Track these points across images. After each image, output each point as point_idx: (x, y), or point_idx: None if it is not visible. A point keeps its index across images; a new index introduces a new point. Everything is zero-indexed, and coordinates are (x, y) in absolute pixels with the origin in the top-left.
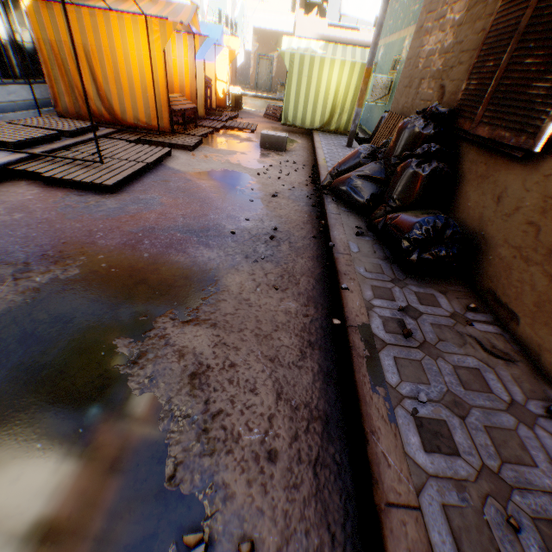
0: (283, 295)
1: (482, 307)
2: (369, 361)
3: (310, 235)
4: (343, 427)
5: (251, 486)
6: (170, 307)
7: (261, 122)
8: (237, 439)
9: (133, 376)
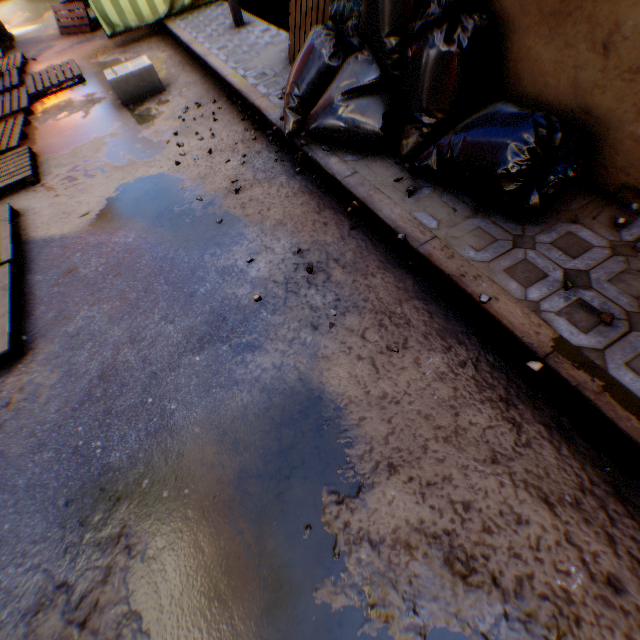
0: (412, 354)
1: (624, 212)
2: (611, 393)
3: (344, 227)
4: (634, 484)
5: (634, 639)
6: (318, 487)
7: (72, 50)
8: (568, 597)
9: (391, 625)
